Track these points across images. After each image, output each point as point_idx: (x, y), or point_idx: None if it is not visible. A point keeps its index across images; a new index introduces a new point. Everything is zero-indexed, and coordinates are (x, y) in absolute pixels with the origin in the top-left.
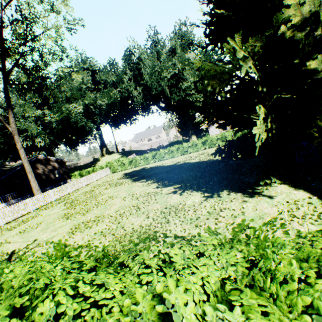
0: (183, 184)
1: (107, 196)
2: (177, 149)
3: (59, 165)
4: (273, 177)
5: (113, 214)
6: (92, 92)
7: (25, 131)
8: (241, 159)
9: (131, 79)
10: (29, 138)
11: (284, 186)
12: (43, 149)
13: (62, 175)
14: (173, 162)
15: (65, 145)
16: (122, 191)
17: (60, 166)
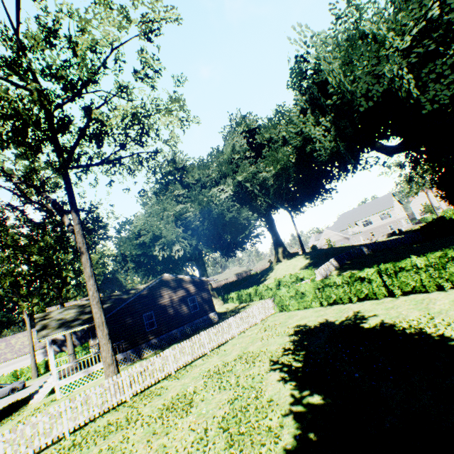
0: None
1: None
2: None
3: (196, 288)
4: None
5: None
6: (253, 163)
7: (162, 237)
8: None
9: (305, 112)
10: (166, 246)
11: None
12: (192, 258)
13: (201, 305)
14: None
15: (212, 251)
16: None
17: (198, 289)
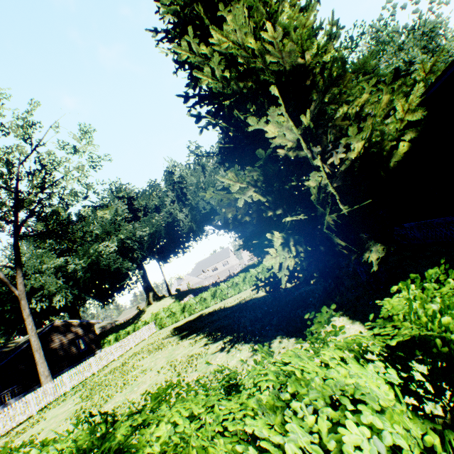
0: (236, 334)
1: (141, 370)
2: (243, 279)
3: (84, 330)
4: (329, 309)
5: (138, 399)
6: (130, 222)
7: (41, 289)
8: (299, 287)
9: (174, 201)
10: (45, 298)
11: (343, 319)
12: (65, 309)
13: (88, 345)
14: (238, 299)
15: (94, 299)
16: (161, 359)
17: (86, 331)
